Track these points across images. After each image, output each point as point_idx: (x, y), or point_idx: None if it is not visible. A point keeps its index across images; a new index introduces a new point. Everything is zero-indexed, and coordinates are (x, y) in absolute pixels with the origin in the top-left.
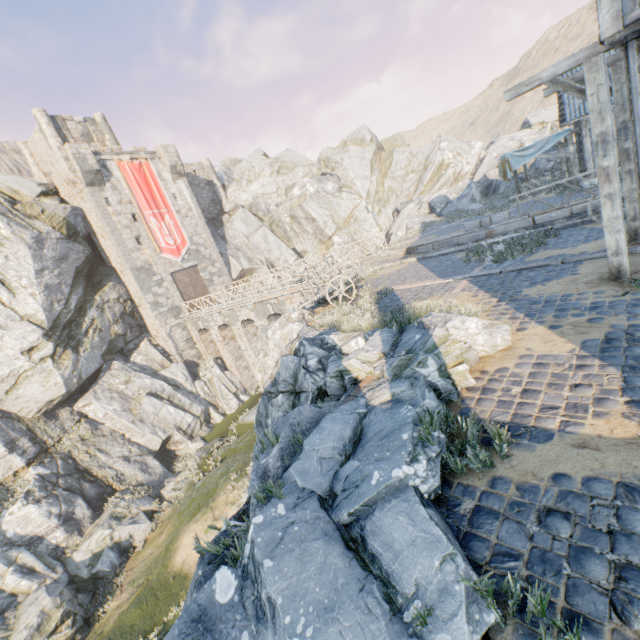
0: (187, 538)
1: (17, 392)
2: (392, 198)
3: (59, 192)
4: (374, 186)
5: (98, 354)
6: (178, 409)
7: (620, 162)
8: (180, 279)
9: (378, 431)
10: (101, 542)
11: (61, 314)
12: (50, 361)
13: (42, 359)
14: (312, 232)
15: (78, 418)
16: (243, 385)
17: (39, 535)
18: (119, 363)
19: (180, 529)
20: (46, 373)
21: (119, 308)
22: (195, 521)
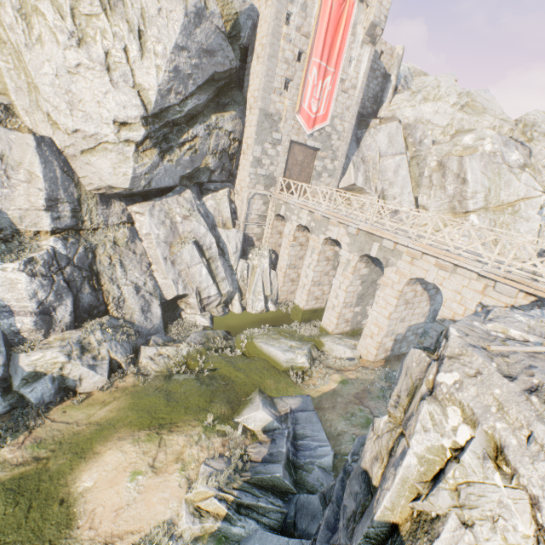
0: (112, 456)
1: (90, 158)
2: None
3: None
4: None
5: (179, 173)
6: (210, 275)
7: None
8: (295, 153)
9: None
10: (50, 364)
11: (171, 108)
12: (133, 148)
13: (127, 141)
14: (450, 193)
15: (125, 219)
16: (278, 294)
17: (12, 308)
18: (191, 194)
19: (118, 426)
20: (123, 157)
21: (225, 142)
22: (135, 439)
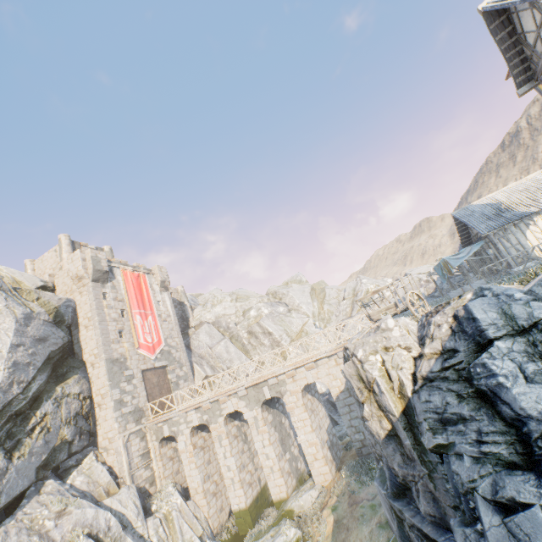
0: None
1: None
2: (333, 317)
3: (55, 290)
4: (317, 309)
5: (33, 465)
6: None
7: None
8: (149, 378)
9: None
10: None
11: (14, 399)
12: None
13: None
14: (269, 344)
15: None
16: (209, 524)
17: None
18: (54, 483)
19: None
20: None
21: (76, 405)
22: None
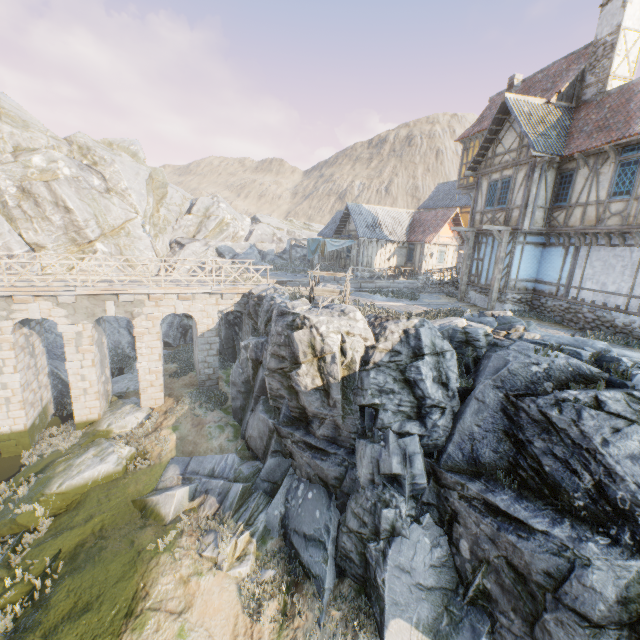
0: None
1: None
2: (169, 228)
3: None
4: (152, 208)
5: None
6: None
7: (465, 268)
8: None
9: (567, 341)
10: None
11: None
12: None
13: None
14: (61, 224)
15: None
16: None
17: None
18: None
19: None
20: None
21: None
22: None
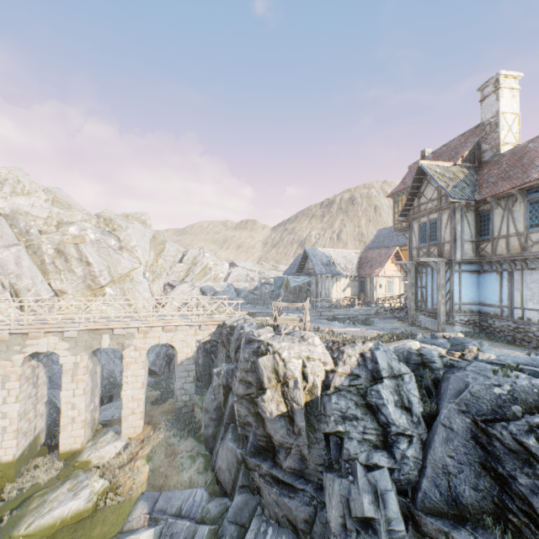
0: None
1: None
2: (164, 274)
3: None
4: (152, 259)
5: None
6: None
7: (411, 295)
8: None
9: (524, 361)
10: None
11: None
12: None
13: None
14: (81, 274)
15: None
16: None
17: None
18: None
19: None
20: None
21: None
22: None
